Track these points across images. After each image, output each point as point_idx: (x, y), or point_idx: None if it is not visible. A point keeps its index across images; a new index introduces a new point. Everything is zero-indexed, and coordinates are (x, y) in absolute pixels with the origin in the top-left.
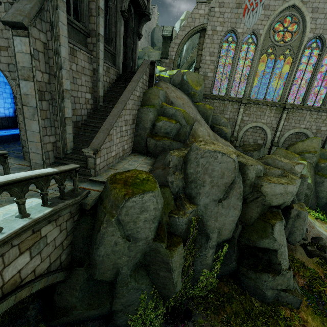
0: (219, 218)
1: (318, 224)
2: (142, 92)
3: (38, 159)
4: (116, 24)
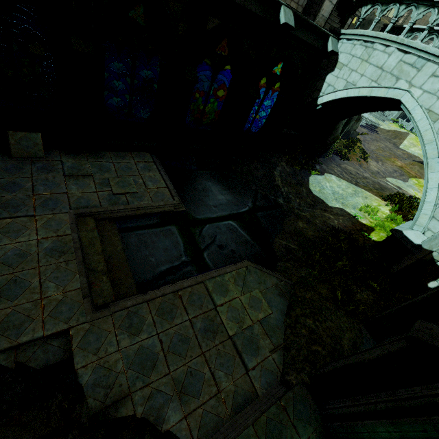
0: None
1: None
2: None
3: (327, 11)
4: None
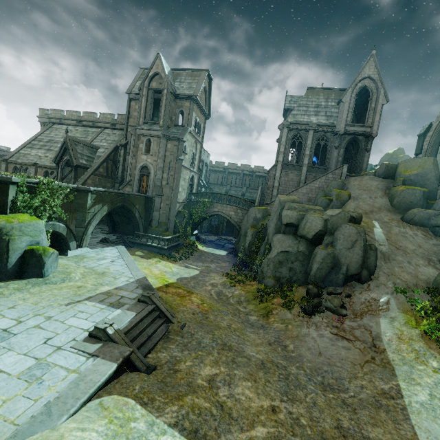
0: (269, 228)
1: (408, 331)
2: (326, 185)
3: None
4: (331, 154)
